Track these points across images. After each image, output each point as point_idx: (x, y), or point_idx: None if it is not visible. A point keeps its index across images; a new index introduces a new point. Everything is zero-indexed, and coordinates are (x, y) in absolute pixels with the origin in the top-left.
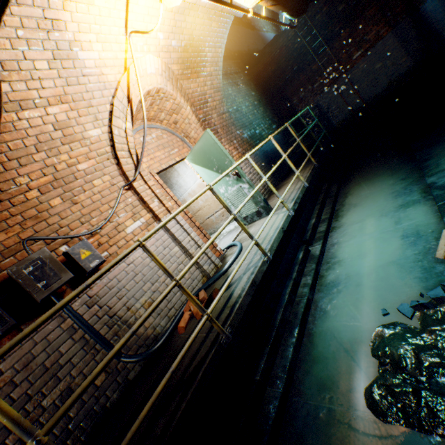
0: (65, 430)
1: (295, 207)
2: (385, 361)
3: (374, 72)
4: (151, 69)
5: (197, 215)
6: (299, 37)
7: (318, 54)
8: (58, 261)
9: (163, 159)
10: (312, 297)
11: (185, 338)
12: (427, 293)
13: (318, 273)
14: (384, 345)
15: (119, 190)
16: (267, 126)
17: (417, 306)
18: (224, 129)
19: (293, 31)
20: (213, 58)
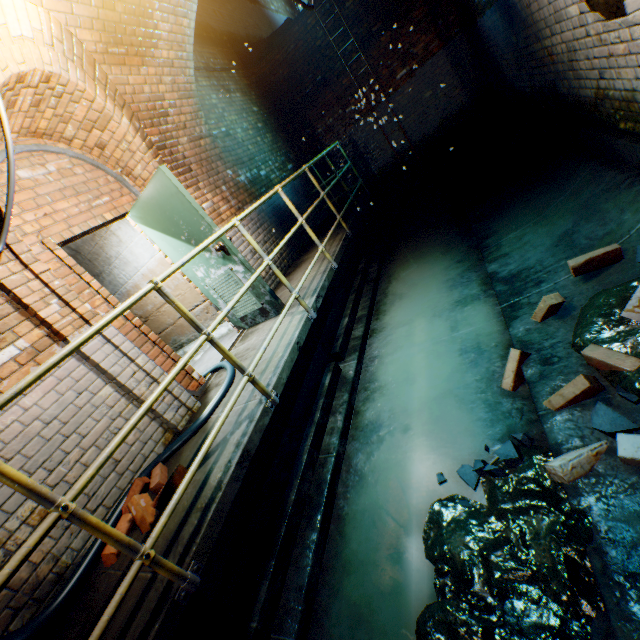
0: None
1: (319, 304)
2: (444, 567)
3: (423, 103)
4: (23, 29)
5: (163, 312)
6: (323, 29)
7: (351, 63)
8: None
9: (74, 216)
10: (344, 449)
11: (115, 581)
12: (496, 451)
13: (352, 408)
14: (443, 543)
15: None
16: (279, 165)
17: (483, 470)
18: (203, 166)
19: (314, 18)
20: (173, 34)
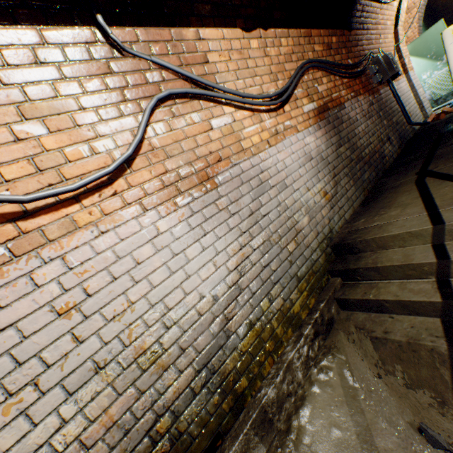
0: (399, 135)
1: None
2: None
3: None
4: None
5: None
6: None
7: None
8: (395, 61)
9: None
10: None
11: (452, 115)
12: None
13: None
14: None
15: (392, 47)
16: None
17: None
18: None
19: None
20: None
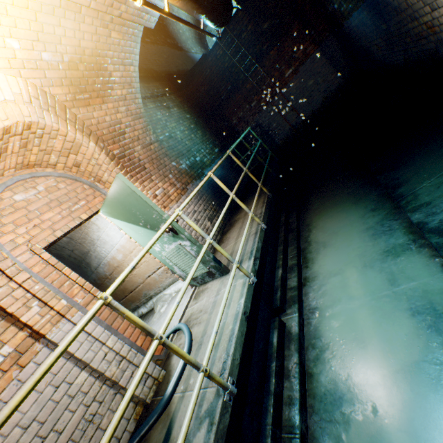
0: None
1: (257, 266)
2: None
3: (308, 89)
4: (5, 95)
5: (135, 274)
6: (228, 55)
7: (251, 73)
8: None
9: (58, 222)
10: (306, 425)
11: None
12: None
13: (304, 368)
14: None
15: None
16: (208, 150)
17: None
18: (154, 163)
19: (221, 50)
20: (123, 78)
